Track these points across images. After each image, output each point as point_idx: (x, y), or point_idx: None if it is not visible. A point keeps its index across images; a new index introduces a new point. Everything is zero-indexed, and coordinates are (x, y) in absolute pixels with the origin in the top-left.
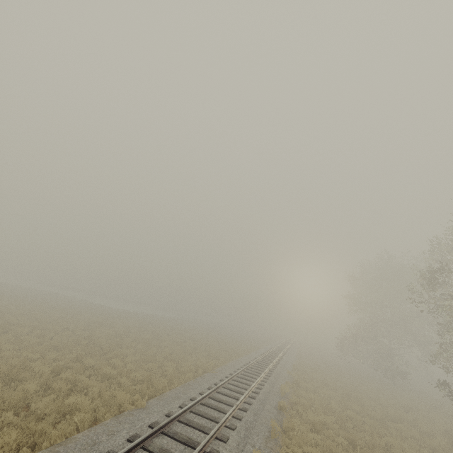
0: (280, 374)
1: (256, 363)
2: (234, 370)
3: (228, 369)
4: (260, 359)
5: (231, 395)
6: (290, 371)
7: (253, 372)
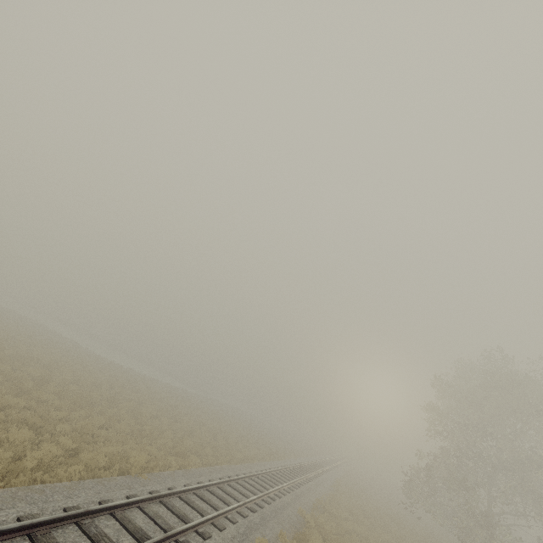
0: (282, 512)
1: (248, 480)
2: (189, 483)
3: (184, 478)
4: (262, 476)
5: (104, 540)
6: (307, 509)
7: (225, 496)
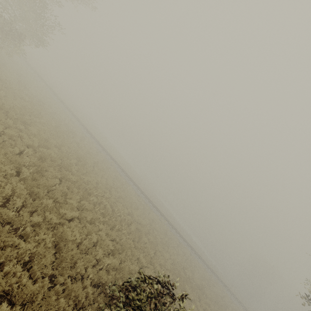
0: None
1: None
2: None
3: None
4: None
5: None
6: None
7: None
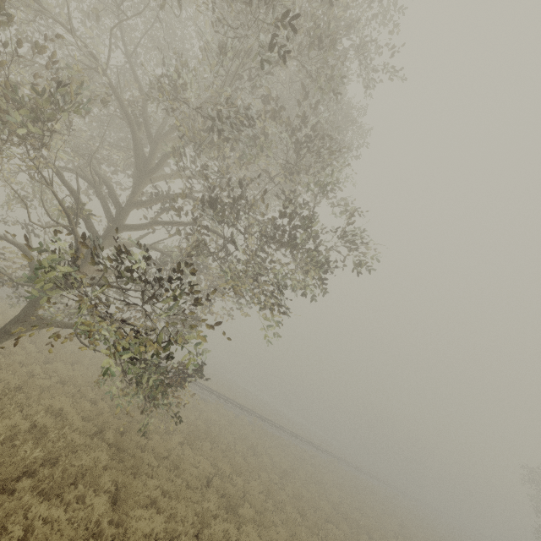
0: None
1: None
2: None
3: None
4: None
5: None
6: None
7: None
